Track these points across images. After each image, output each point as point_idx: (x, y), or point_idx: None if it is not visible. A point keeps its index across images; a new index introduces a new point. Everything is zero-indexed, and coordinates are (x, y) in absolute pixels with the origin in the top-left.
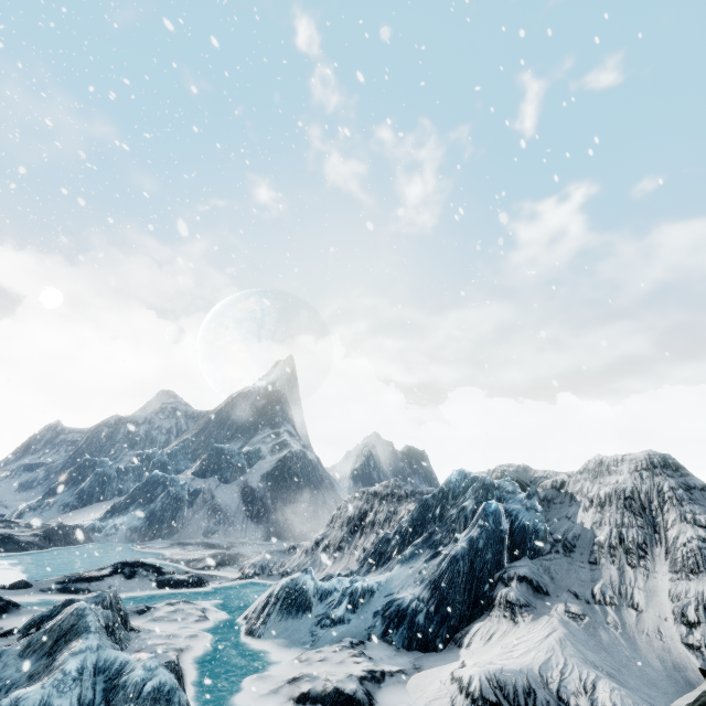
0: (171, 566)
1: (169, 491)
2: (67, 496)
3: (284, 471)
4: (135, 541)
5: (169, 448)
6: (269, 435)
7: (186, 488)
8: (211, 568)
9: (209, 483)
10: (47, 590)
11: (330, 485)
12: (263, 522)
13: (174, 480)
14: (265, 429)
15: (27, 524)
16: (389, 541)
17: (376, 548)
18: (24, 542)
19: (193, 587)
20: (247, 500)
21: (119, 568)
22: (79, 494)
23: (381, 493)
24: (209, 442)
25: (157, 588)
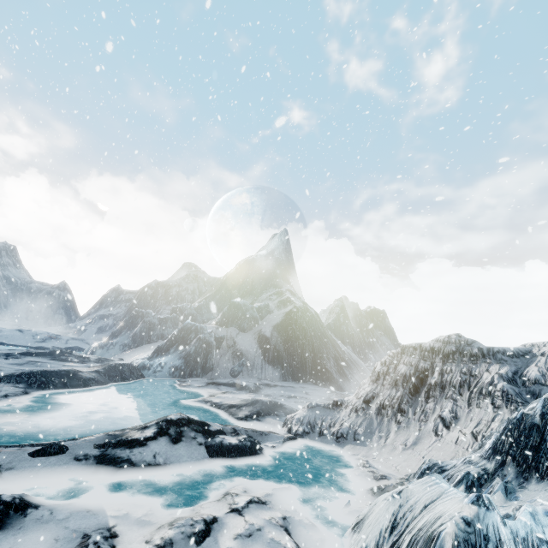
0: (212, 411)
1: (200, 337)
2: (125, 339)
3: (291, 323)
4: (176, 377)
5: (195, 304)
6: (274, 293)
7: (213, 335)
8: (252, 418)
9: (230, 332)
10: (83, 458)
11: (330, 336)
12: (278, 365)
13: (203, 328)
14: (269, 289)
15: (96, 359)
16: (539, 428)
17: (516, 437)
18: (87, 378)
19: (247, 455)
20: (263, 346)
21: (163, 428)
22: (133, 337)
23: (441, 350)
24: (225, 299)
25: (207, 456)
